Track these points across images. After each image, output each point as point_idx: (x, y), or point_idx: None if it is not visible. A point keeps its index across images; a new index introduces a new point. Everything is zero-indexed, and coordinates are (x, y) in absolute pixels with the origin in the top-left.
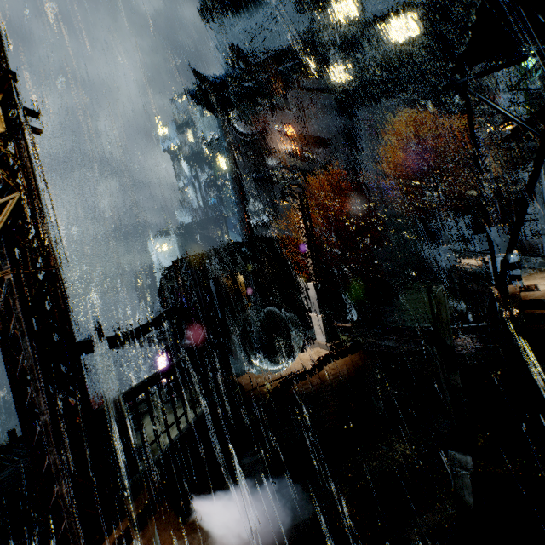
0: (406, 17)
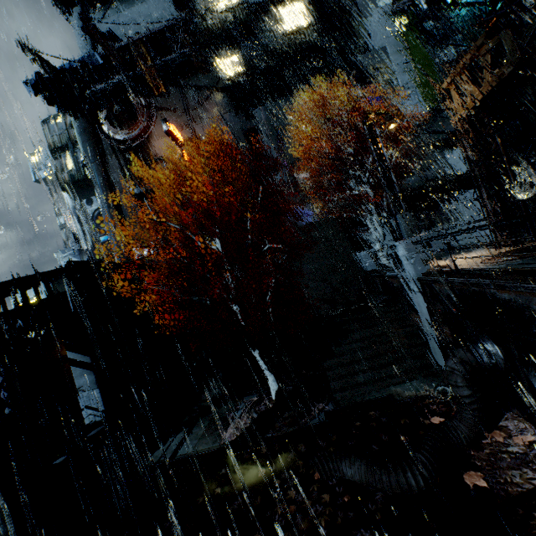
0: (293, 5)
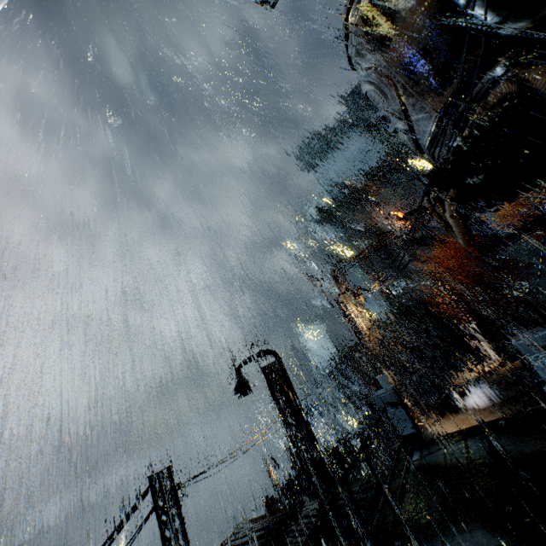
0: None
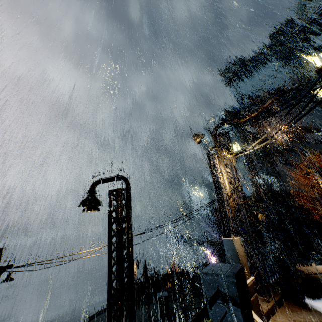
0: None
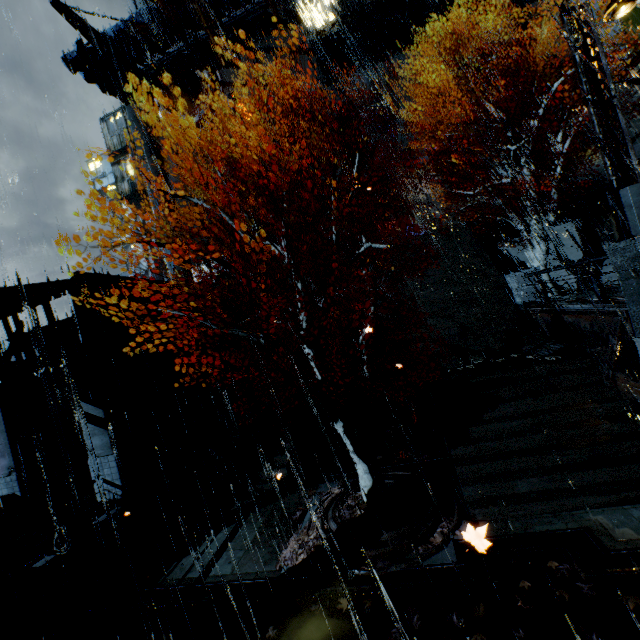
0: None
